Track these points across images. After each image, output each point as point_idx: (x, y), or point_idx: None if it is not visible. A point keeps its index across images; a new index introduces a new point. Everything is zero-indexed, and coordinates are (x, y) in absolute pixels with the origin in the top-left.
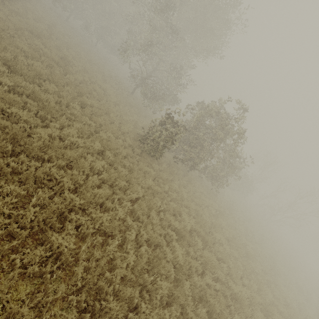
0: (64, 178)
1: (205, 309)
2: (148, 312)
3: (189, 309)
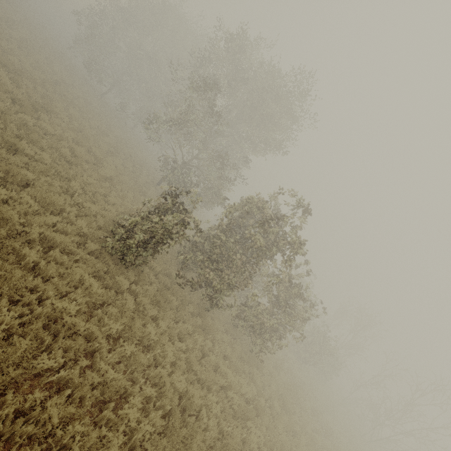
0: None
1: None
2: None
3: None
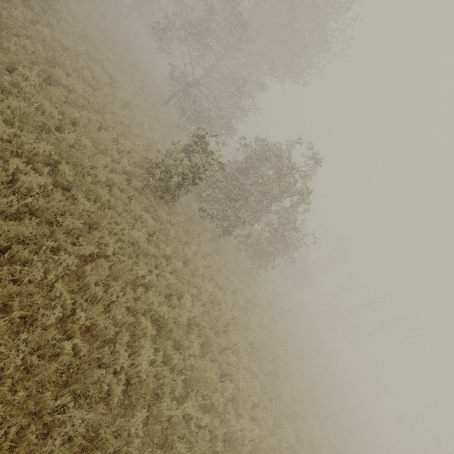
0: None
1: None
2: None
3: None
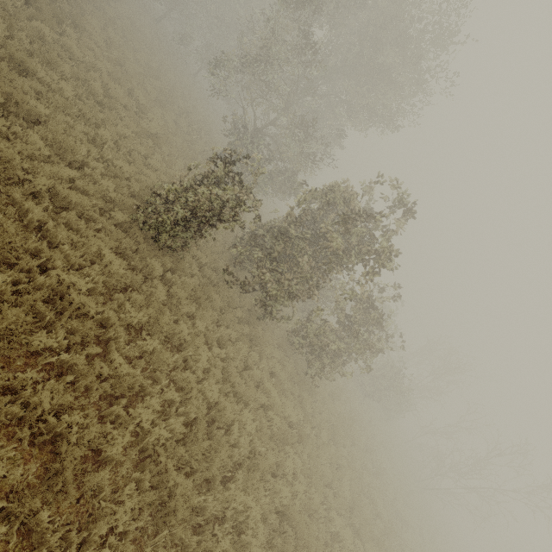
0: None
1: None
2: None
3: None
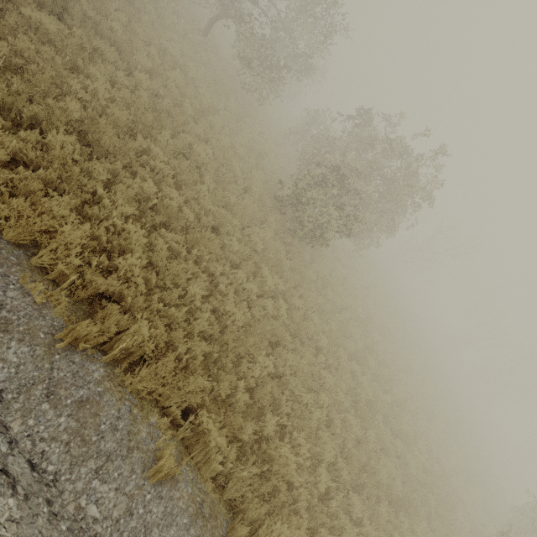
0: (292, 377)
1: (389, 430)
2: (379, 467)
3: (386, 440)
